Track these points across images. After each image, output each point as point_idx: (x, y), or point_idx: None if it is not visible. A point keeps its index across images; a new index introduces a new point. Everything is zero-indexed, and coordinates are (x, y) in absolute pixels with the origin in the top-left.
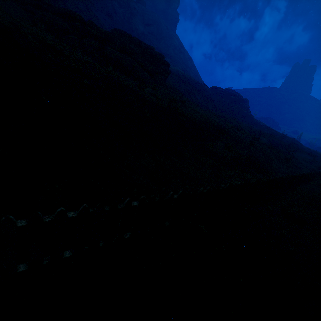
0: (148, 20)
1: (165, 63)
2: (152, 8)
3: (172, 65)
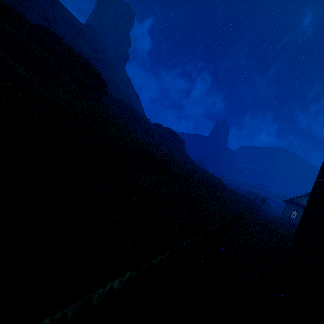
0: (96, 46)
1: (102, 80)
2: (103, 40)
3: (116, 94)
